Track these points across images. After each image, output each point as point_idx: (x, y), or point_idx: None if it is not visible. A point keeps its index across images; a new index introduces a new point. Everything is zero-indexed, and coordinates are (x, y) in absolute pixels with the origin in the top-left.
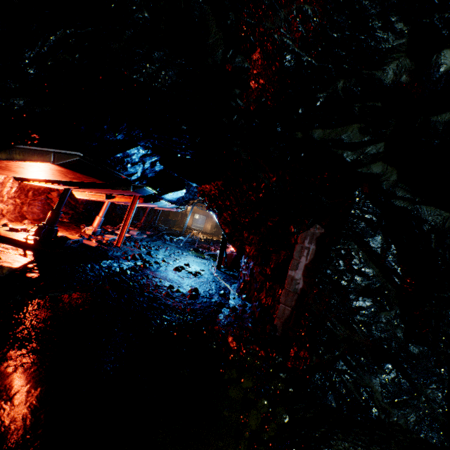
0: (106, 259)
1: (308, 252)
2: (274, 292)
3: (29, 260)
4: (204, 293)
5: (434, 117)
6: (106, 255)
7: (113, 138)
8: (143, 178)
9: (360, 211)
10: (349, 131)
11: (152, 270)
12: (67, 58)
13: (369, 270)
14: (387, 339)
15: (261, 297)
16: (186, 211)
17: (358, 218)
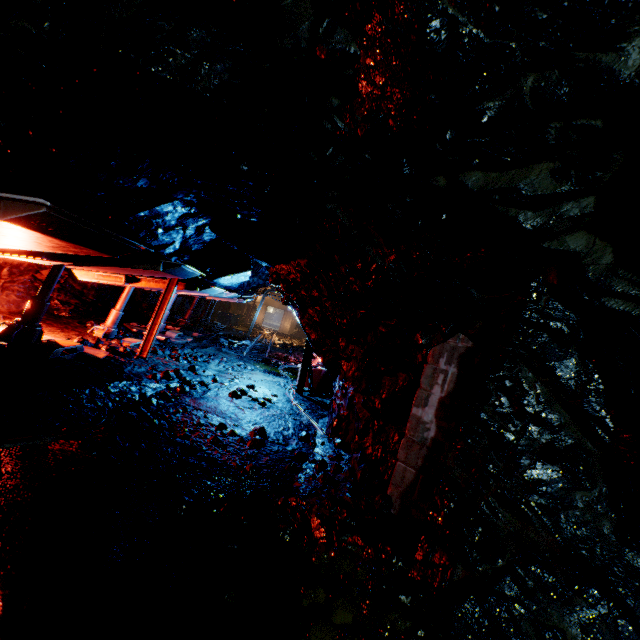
0: (119, 380)
1: (445, 379)
2: (387, 437)
3: None
4: (276, 436)
5: None
6: (120, 373)
7: (130, 184)
8: (183, 252)
9: (540, 316)
10: (533, 174)
11: (194, 396)
12: (29, 29)
13: (553, 416)
14: (586, 539)
15: (366, 443)
16: (255, 302)
17: (537, 327)
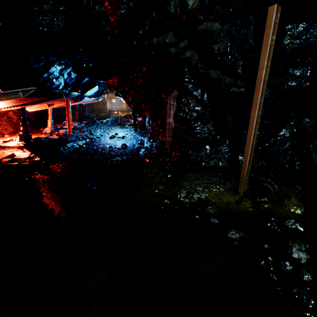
0: (69, 143)
1: (173, 107)
2: (165, 133)
3: (30, 153)
4: (130, 145)
5: (197, 27)
6: (67, 141)
7: (38, 65)
8: (66, 86)
9: (188, 79)
10: (169, 37)
11: (97, 142)
12: None
13: (198, 108)
14: (208, 136)
15: (160, 138)
16: (104, 99)
17: (188, 82)
